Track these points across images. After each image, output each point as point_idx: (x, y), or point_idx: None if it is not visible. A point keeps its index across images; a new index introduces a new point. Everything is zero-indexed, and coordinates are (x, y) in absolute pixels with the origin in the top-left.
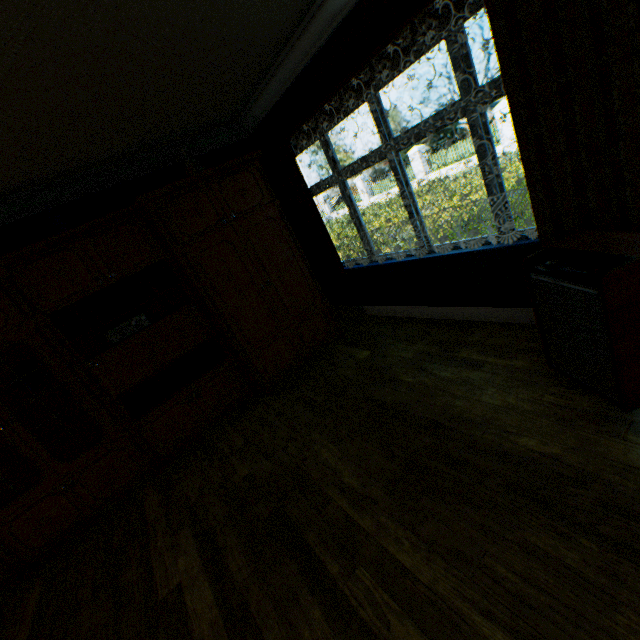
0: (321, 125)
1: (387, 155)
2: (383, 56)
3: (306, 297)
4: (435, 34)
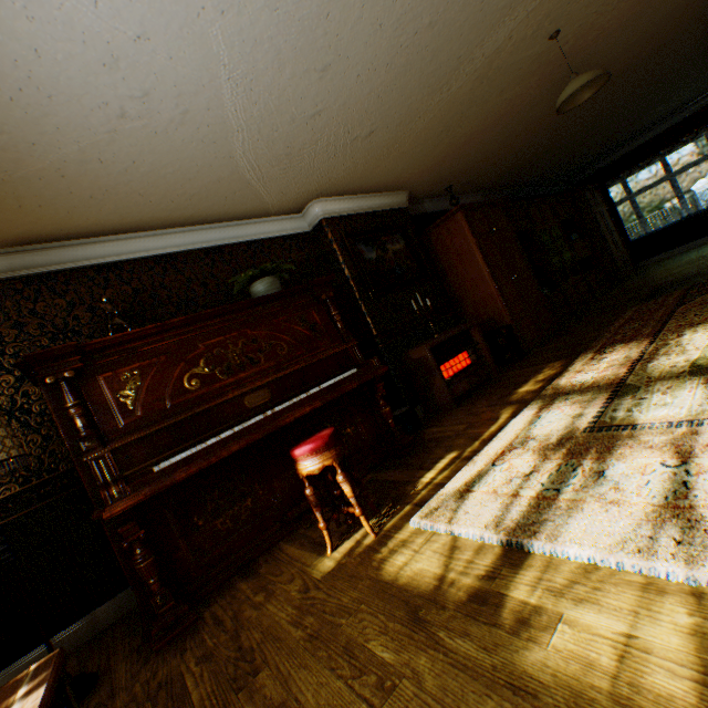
0: (628, 174)
1: (668, 179)
2: (676, 143)
3: (621, 247)
4: (700, 135)
